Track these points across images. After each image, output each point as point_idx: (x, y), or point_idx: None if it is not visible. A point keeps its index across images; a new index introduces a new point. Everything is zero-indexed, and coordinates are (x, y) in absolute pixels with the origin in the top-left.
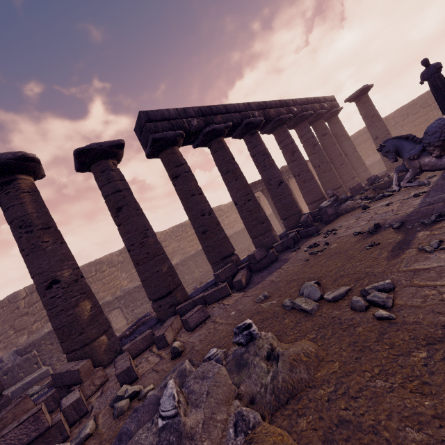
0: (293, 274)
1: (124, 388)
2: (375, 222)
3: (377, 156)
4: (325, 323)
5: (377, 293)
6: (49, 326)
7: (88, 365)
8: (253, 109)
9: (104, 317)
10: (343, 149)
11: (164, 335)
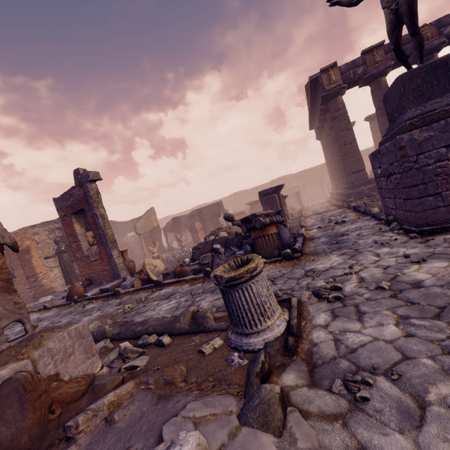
0: None
1: None
2: None
3: None
4: None
5: None
6: None
7: None
8: None
9: None
10: None
11: None
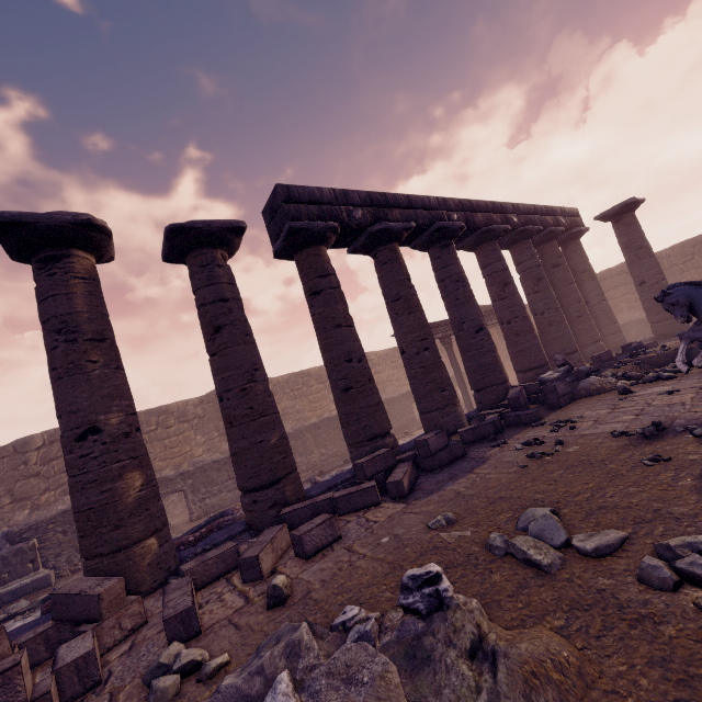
0: (500, 487)
1: (173, 648)
2: (652, 419)
3: (634, 312)
4: (584, 600)
5: (701, 559)
6: (66, 501)
7: (118, 589)
8: (450, 208)
9: (160, 505)
10: (583, 292)
11: (258, 558)
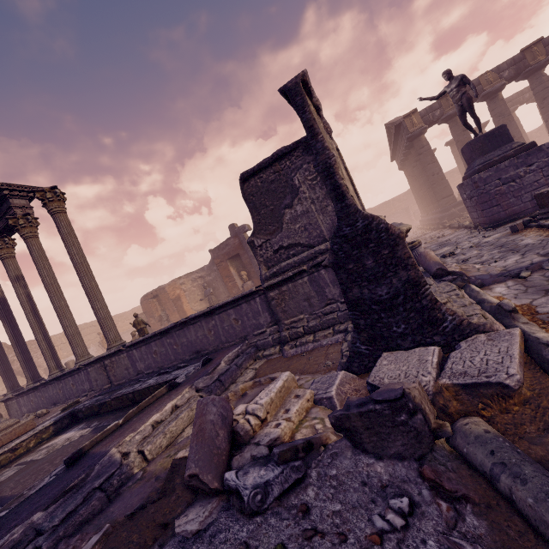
0: None
1: None
2: None
3: None
4: None
5: None
6: None
7: None
8: None
9: None
10: None
11: None
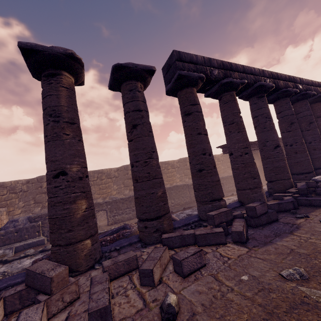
0: None
1: None
2: None
3: None
4: None
5: None
6: None
7: (64, 274)
8: (265, 76)
9: (94, 221)
10: None
11: (152, 271)
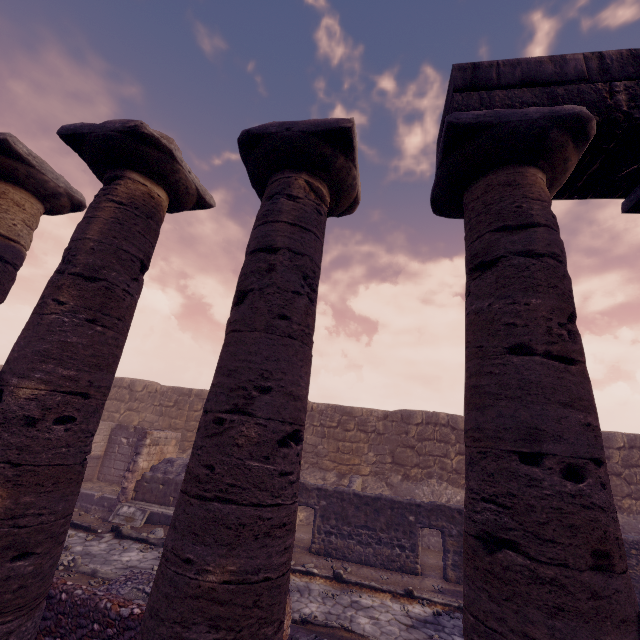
0: None
1: None
2: None
3: None
4: None
5: None
6: None
7: None
8: None
9: (10, 568)
10: None
11: None
